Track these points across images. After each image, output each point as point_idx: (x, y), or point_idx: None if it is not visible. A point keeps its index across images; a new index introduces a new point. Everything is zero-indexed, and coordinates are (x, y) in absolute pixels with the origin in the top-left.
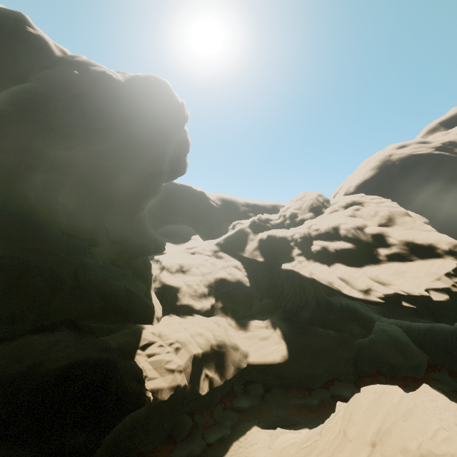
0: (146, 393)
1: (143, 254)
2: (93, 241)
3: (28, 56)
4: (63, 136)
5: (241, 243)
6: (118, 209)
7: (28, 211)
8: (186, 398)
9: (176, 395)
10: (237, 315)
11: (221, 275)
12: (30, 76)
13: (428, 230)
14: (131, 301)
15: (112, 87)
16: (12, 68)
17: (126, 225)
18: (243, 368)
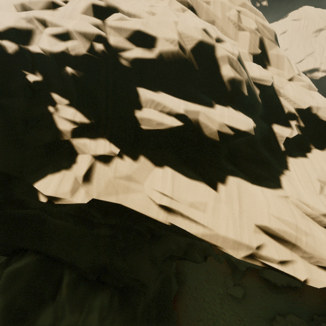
0: None
1: None
2: None
3: None
4: None
5: None
6: None
7: None
8: None
9: None
10: None
11: None
12: None
13: (313, 90)
14: None
15: None
16: None
17: None
18: None
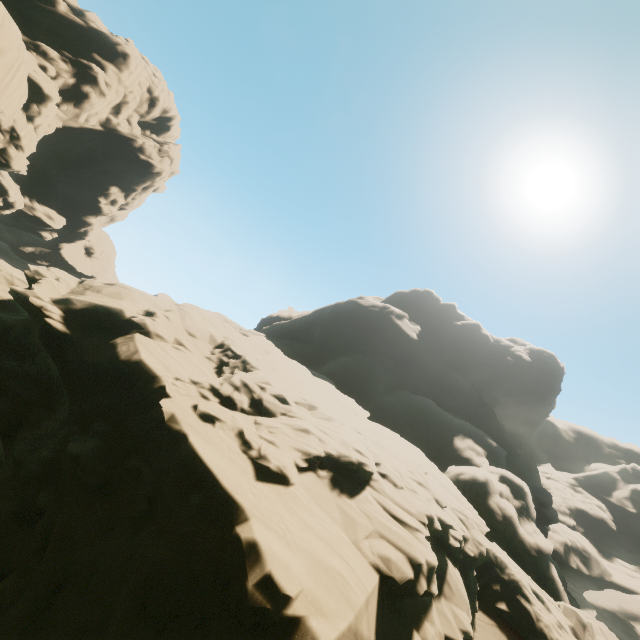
0: (549, 527)
1: (537, 460)
2: (518, 445)
3: (482, 346)
4: (508, 393)
5: (606, 486)
6: (522, 431)
7: (497, 425)
8: (562, 559)
9: (556, 551)
10: (599, 547)
11: (582, 506)
12: (480, 353)
13: None
14: (537, 482)
15: (525, 365)
16: (475, 351)
17: (528, 441)
18: (605, 582)
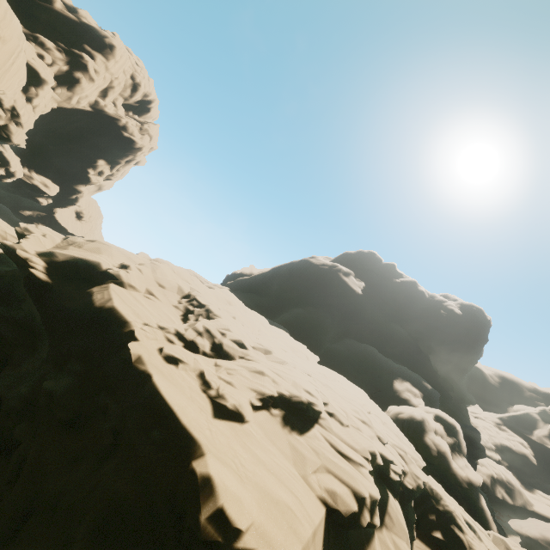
0: (478, 462)
1: (467, 402)
2: (450, 388)
3: (419, 300)
4: (441, 342)
5: (527, 426)
6: (454, 375)
7: (432, 370)
8: (489, 490)
9: (483, 483)
10: (522, 479)
11: (506, 443)
12: (416, 307)
13: None
14: (467, 421)
15: (457, 317)
16: (412, 305)
17: (458, 384)
18: (527, 511)
